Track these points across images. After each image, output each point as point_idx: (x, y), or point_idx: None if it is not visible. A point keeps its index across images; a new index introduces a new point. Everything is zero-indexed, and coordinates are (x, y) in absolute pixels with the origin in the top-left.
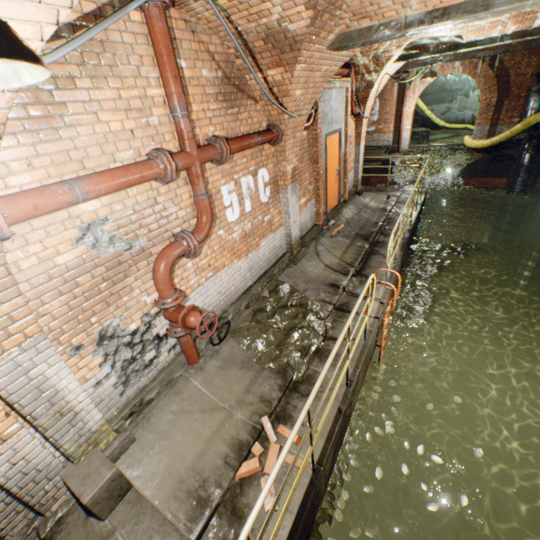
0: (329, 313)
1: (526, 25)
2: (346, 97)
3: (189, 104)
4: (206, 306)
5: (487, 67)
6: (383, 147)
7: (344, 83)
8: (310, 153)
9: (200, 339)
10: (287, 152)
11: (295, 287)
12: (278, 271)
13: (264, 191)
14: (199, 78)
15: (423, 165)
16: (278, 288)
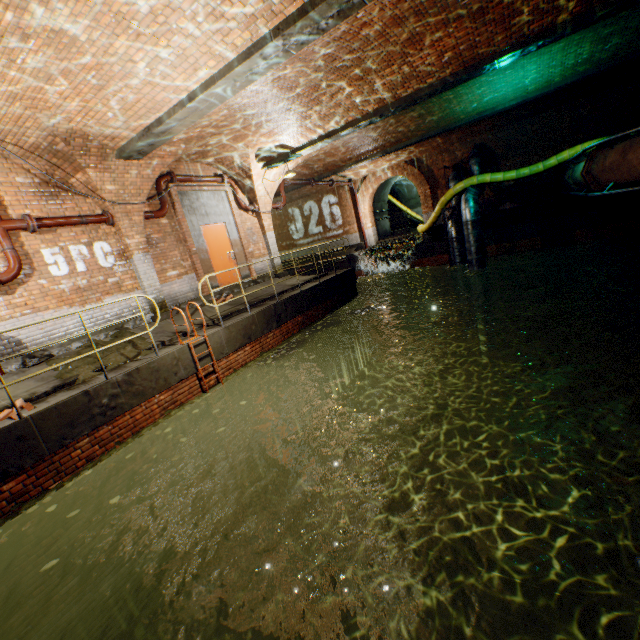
0: (152, 347)
1: (320, 131)
2: (228, 197)
3: (2, 196)
4: (23, 337)
5: (412, 168)
6: (343, 244)
7: (219, 187)
8: (179, 236)
9: (9, 360)
10: (124, 229)
11: (143, 336)
12: (134, 326)
13: (106, 258)
14: (14, 182)
15: (386, 255)
16: (121, 335)
